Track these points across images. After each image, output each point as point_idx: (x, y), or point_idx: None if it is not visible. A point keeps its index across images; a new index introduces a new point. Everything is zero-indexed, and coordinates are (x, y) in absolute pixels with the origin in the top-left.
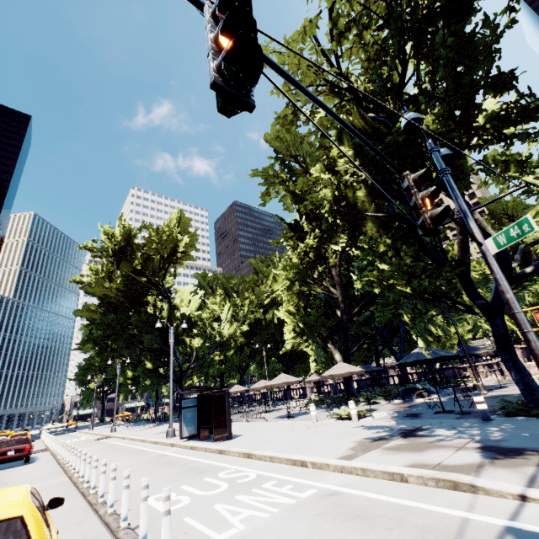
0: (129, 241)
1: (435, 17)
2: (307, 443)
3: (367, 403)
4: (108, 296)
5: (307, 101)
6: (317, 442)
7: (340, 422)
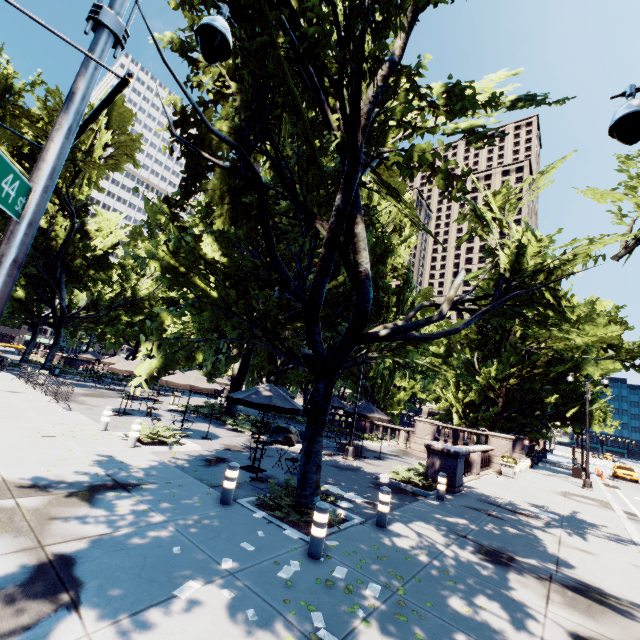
0: (1, 95)
1: None
2: None
3: (233, 428)
4: None
5: None
6: None
7: (117, 441)
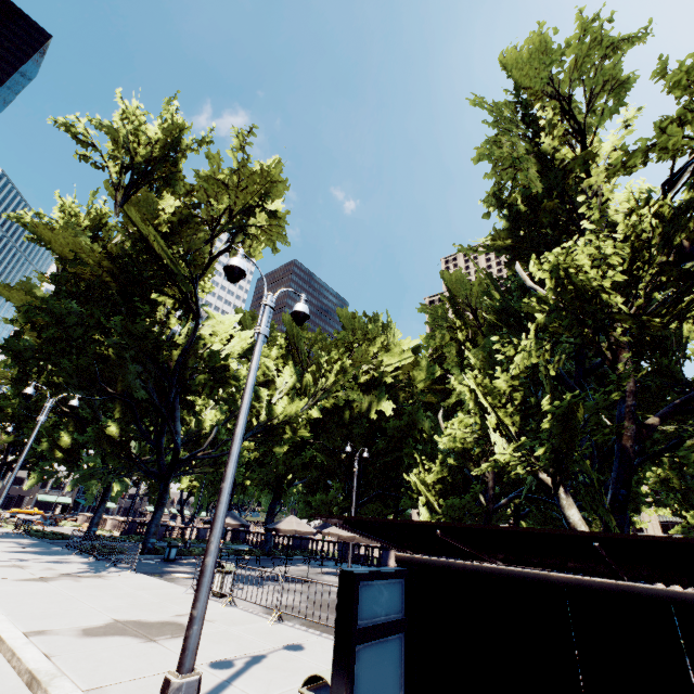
0: (171, 148)
1: None
2: None
3: None
4: (79, 259)
5: None
6: None
7: None
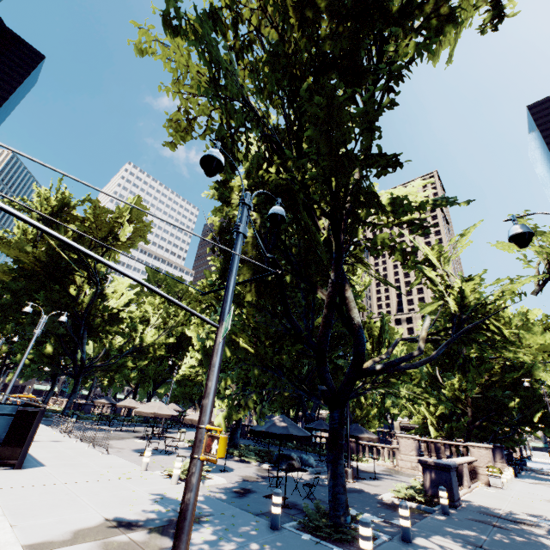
0: (61, 210)
1: (332, 72)
2: (64, 503)
3: (240, 459)
4: (22, 262)
5: (205, 115)
6: (74, 505)
7: (161, 479)
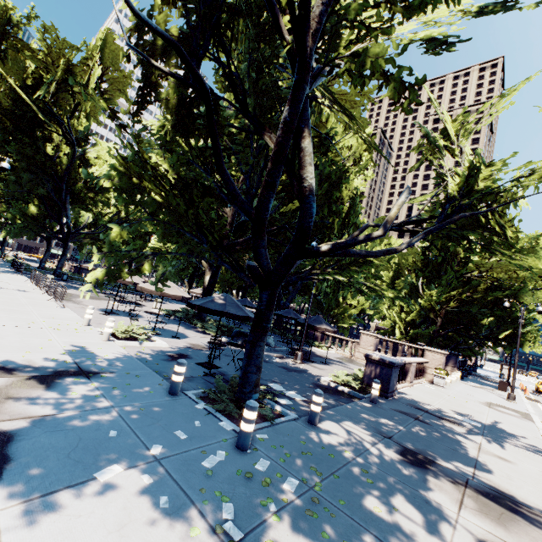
0: (5, 30)
1: None
2: None
3: (202, 331)
4: None
5: None
6: None
7: (95, 335)
